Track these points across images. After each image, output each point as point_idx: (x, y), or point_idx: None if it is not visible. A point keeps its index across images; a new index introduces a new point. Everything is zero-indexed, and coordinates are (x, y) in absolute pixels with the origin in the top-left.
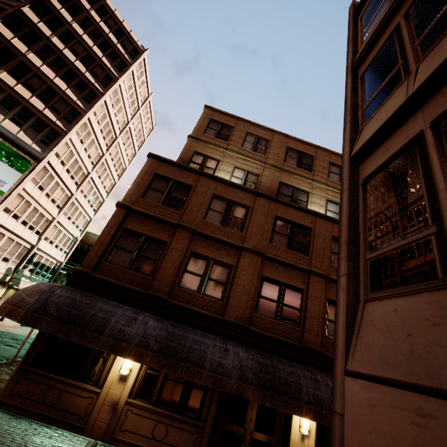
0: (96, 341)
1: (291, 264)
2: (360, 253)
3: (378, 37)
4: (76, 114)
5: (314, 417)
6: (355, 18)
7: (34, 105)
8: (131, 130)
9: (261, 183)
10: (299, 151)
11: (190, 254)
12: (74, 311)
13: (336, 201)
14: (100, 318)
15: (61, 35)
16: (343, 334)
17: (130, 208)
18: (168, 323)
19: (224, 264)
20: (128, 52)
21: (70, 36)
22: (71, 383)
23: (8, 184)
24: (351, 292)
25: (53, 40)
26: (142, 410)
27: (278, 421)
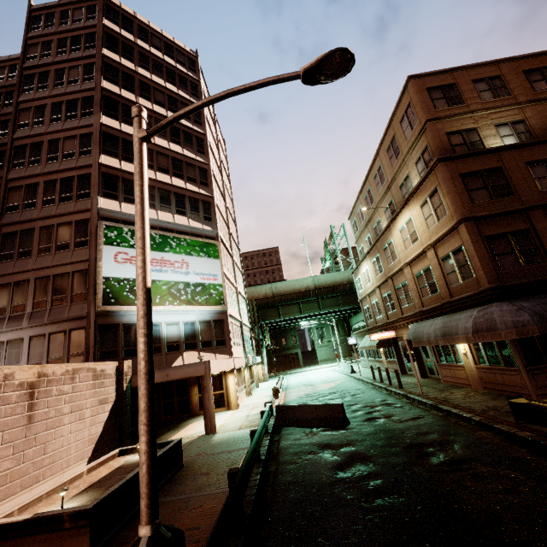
0: None
1: None
2: None
3: None
4: (204, 172)
5: None
6: None
7: (178, 186)
8: (222, 160)
9: (533, 127)
10: (539, 69)
11: None
12: None
13: None
14: None
15: (141, 92)
16: None
17: (476, 217)
18: None
19: None
20: (187, 68)
21: (146, 87)
22: None
23: (218, 276)
24: None
25: (141, 103)
26: None
27: None
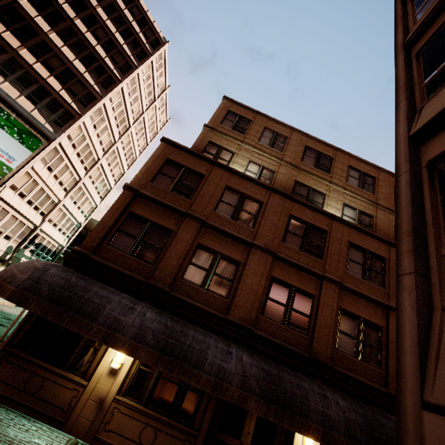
0: (87, 328)
1: (303, 267)
2: (429, 247)
3: (442, 8)
4: (92, 98)
5: (322, 439)
6: (404, 0)
7: (51, 84)
8: (145, 121)
9: (276, 180)
10: (318, 152)
11: (196, 246)
12: (67, 293)
13: (354, 206)
14: (94, 304)
15: (85, 19)
16: (413, 350)
17: (138, 191)
18: (168, 316)
19: (232, 260)
20: (149, 42)
21: (94, 20)
22: (57, 371)
23: (17, 161)
24: (422, 295)
25: (76, 23)
26: (131, 409)
27: (277, 437)
